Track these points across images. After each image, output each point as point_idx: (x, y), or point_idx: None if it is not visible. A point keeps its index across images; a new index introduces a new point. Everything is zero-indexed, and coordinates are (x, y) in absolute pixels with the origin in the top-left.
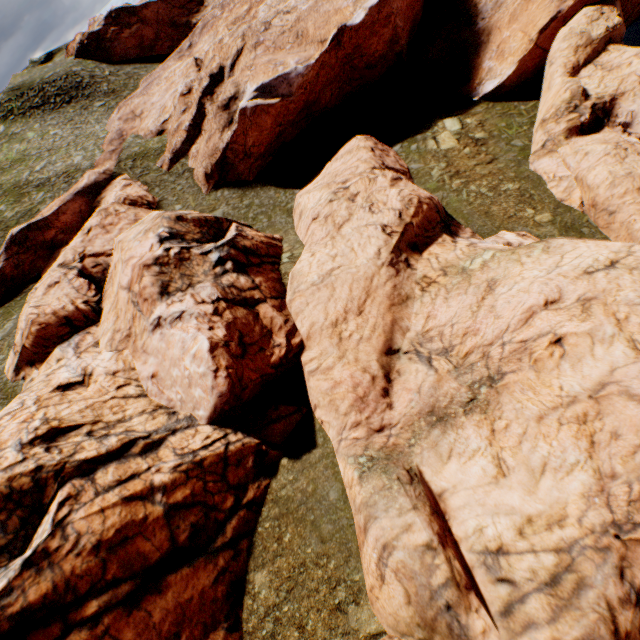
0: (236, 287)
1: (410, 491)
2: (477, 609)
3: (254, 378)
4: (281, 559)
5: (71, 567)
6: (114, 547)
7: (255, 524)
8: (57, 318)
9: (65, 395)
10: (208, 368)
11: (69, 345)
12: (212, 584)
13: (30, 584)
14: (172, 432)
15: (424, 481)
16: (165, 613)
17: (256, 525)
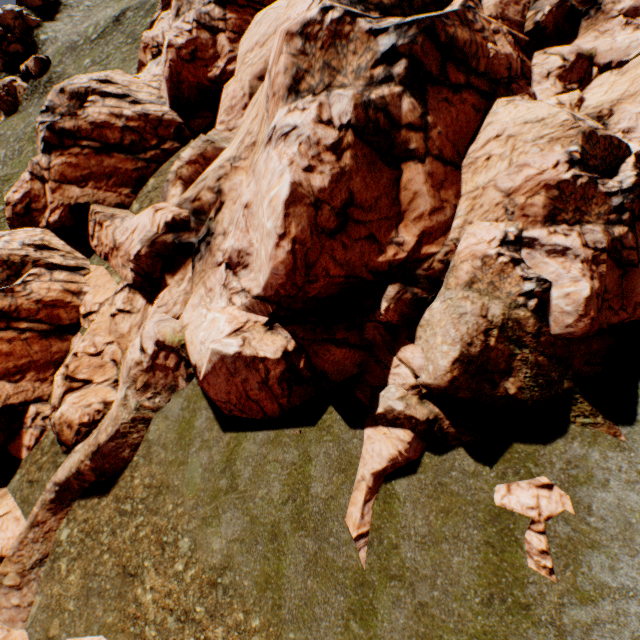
0: (210, 16)
1: (199, 144)
2: (177, 188)
3: (192, 81)
4: (161, 177)
5: (82, 124)
6: (98, 127)
7: (164, 162)
8: (153, 42)
9: (125, 74)
10: (164, 60)
11: (155, 63)
12: (132, 171)
13: (68, 121)
14: (151, 104)
15: (220, 153)
16: (109, 166)
17: (164, 163)
